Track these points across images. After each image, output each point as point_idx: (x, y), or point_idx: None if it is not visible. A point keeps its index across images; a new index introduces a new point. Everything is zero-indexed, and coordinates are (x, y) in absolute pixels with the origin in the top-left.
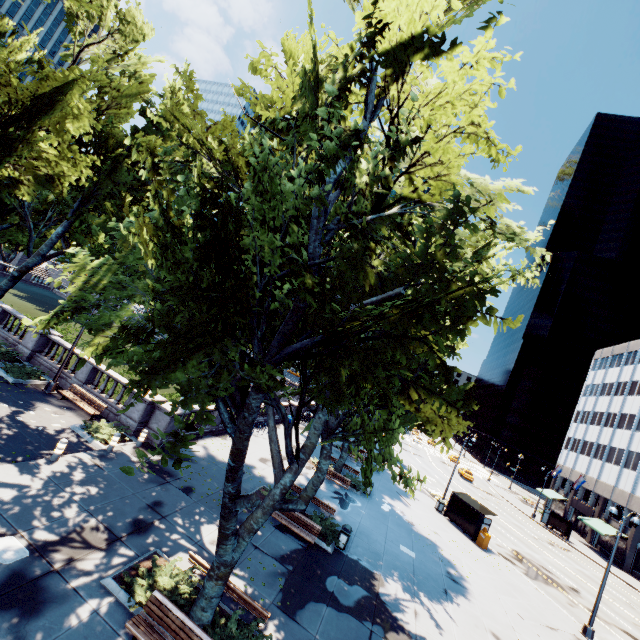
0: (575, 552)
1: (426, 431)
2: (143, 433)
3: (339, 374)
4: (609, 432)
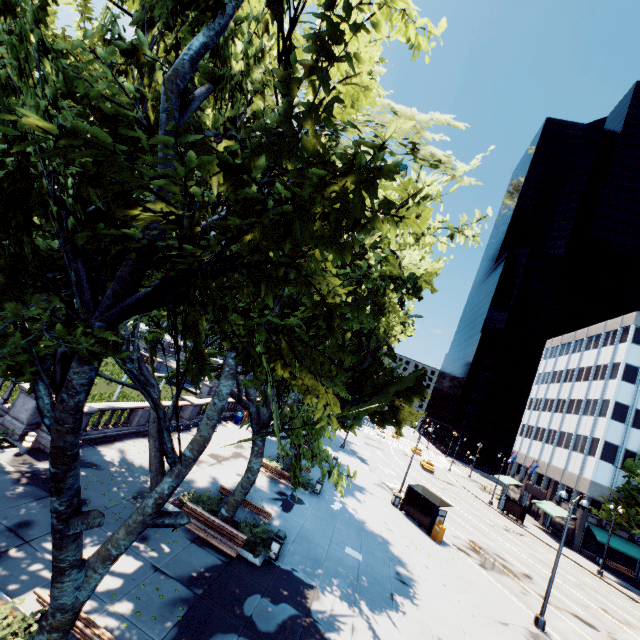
0: (529, 536)
1: (379, 422)
2: (29, 437)
3: (198, 333)
4: (559, 417)
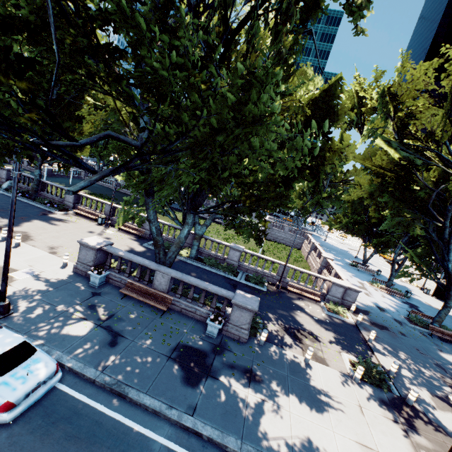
0: None
1: None
2: (354, 306)
3: None
4: None
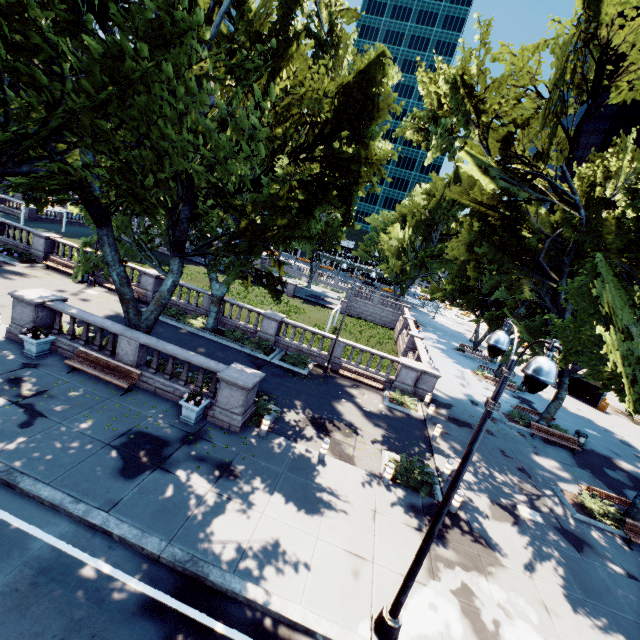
0: None
1: None
2: (429, 396)
3: None
4: None
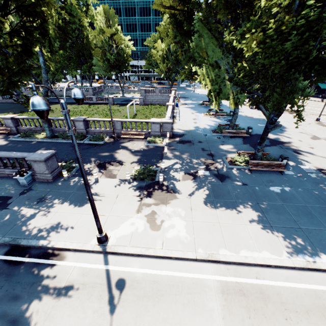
0: None
1: None
2: (168, 134)
3: None
4: None
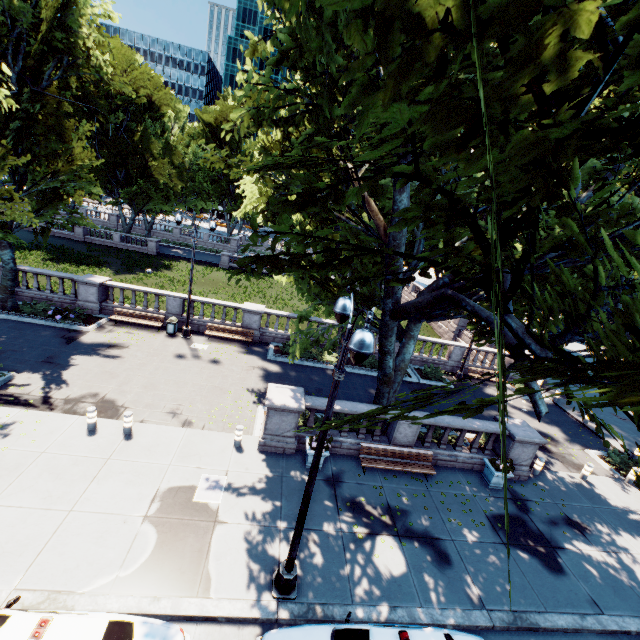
0: None
1: None
2: (542, 380)
3: None
4: None
